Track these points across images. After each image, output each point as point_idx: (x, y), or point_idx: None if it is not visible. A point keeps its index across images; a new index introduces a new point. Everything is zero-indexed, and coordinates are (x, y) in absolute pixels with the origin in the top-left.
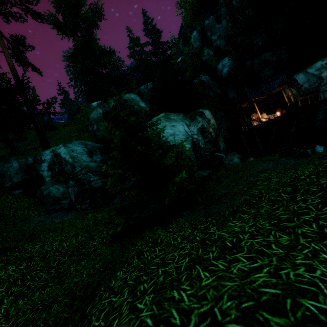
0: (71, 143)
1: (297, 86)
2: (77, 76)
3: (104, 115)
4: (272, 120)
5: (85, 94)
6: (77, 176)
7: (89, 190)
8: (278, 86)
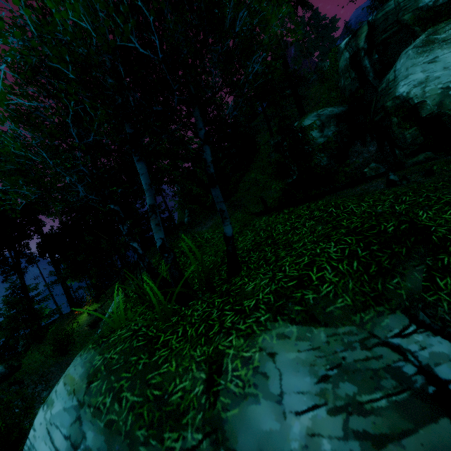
0: (305, 119)
1: None
2: None
3: (351, 60)
4: None
5: None
6: None
7: None
8: None
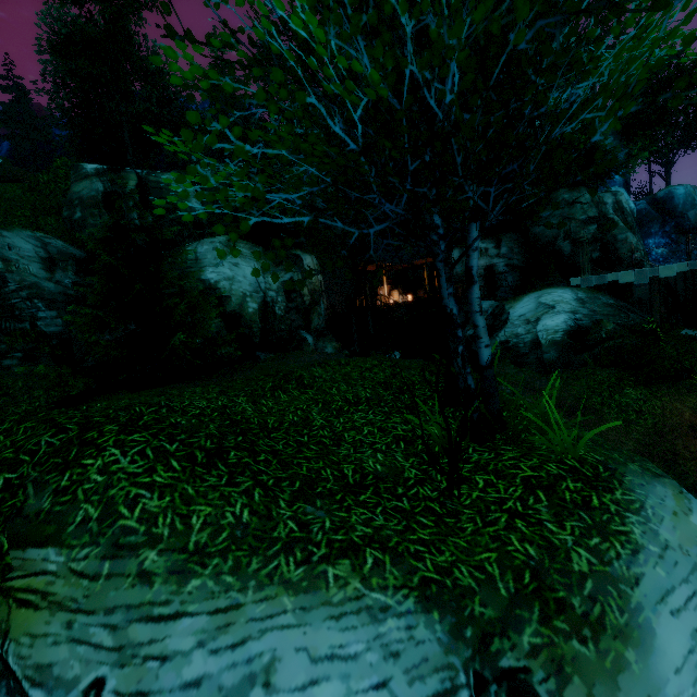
0: (11, 232)
1: (450, 265)
2: (66, 74)
3: (106, 197)
4: (399, 304)
5: (75, 130)
6: (9, 301)
7: (29, 333)
8: (421, 256)
